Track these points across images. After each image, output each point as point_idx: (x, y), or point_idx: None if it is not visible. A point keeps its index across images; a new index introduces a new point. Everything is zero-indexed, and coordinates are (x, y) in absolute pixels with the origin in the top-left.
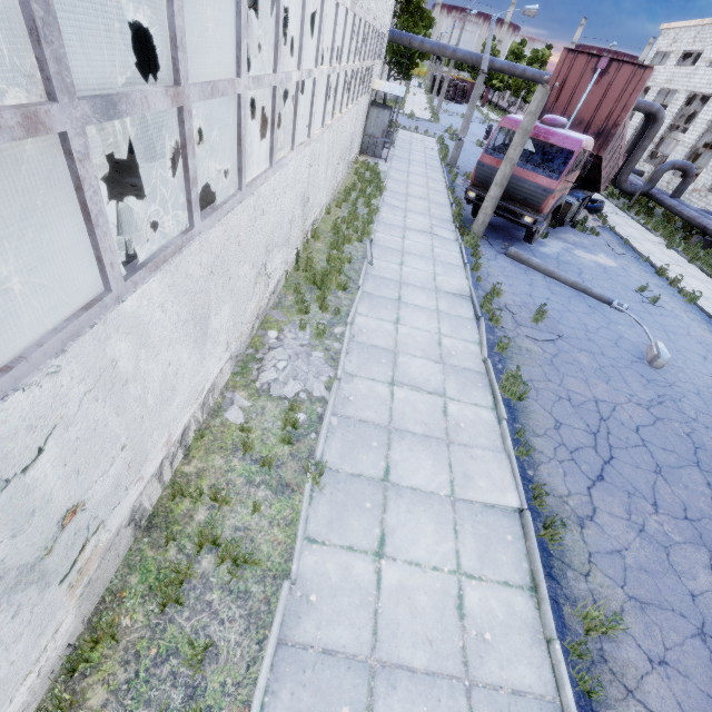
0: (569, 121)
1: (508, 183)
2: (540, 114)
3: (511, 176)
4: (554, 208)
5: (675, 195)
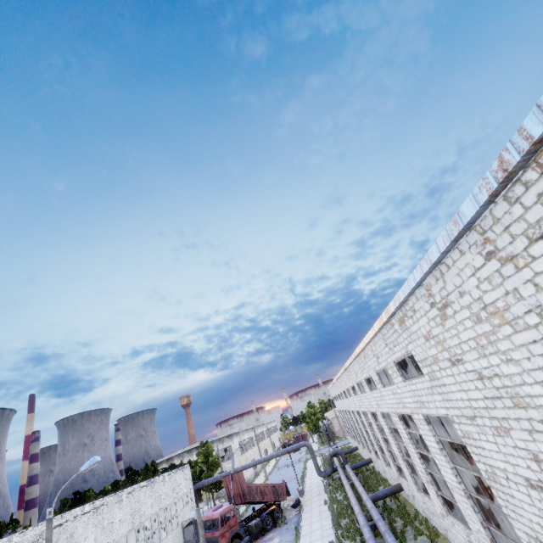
0: (232, 497)
1: (209, 541)
2: (228, 497)
3: (208, 538)
4: (231, 538)
5: (344, 463)
